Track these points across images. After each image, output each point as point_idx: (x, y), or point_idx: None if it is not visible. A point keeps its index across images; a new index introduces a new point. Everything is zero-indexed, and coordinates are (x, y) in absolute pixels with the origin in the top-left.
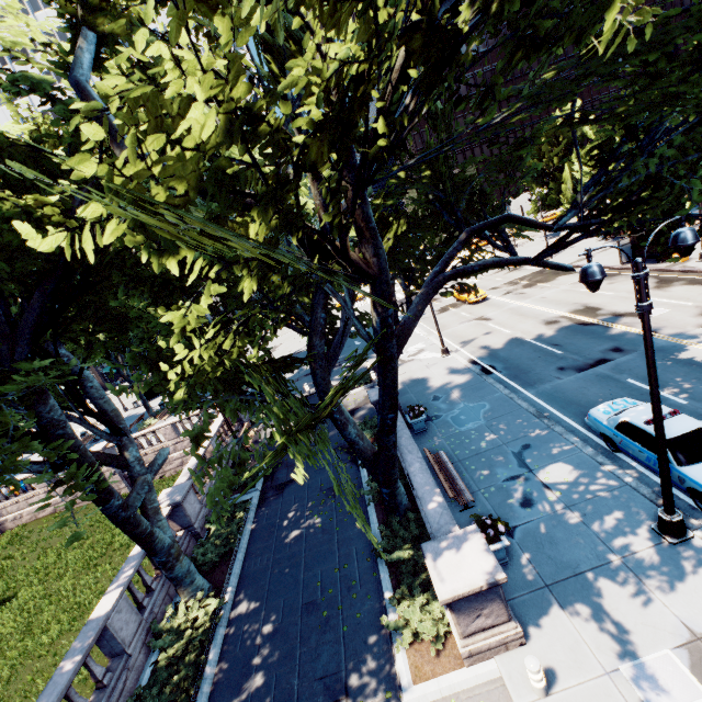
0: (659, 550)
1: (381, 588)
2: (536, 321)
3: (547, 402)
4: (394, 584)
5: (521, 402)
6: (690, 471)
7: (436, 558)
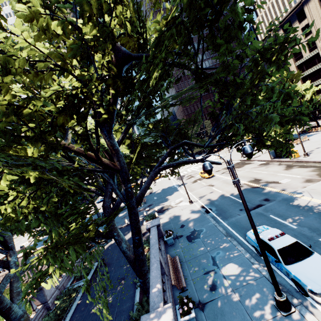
0: (277, 320)
1: None
2: (233, 186)
3: (232, 227)
4: None
5: (220, 227)
6: (290, 268)
7: None
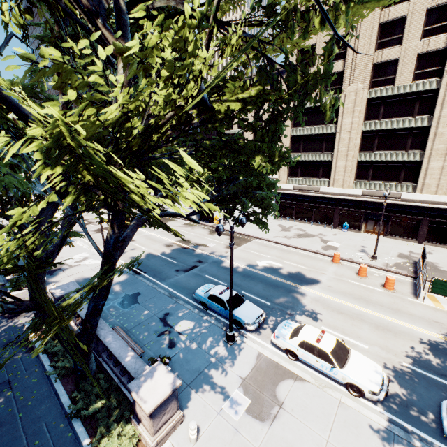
0: (228, 349)
1: (78, 442)
2: (161, 244)
3: (173, 288)
4: (90, 432)
5: (160, 289)
6: (235, 312)
7: (140, 389)
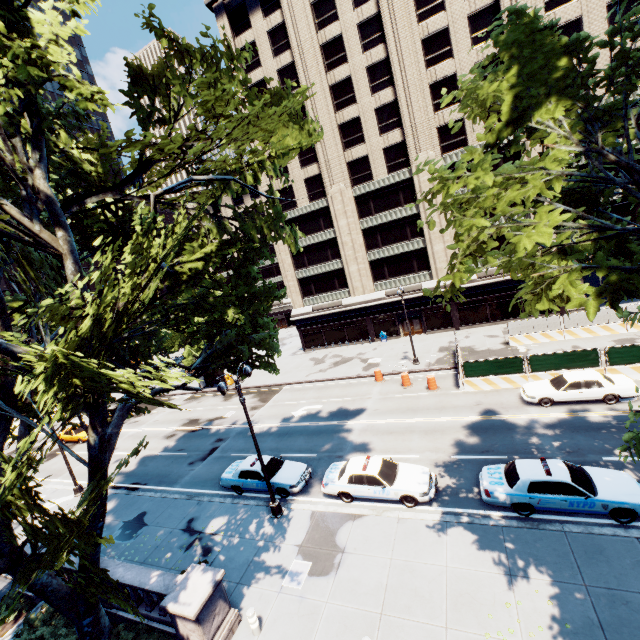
0: (277, 524)
1: None
2: (159, 438)
3: (192, 487)
4: None
5: (174, 495)
6: (274, 479)
7: (177, 600)
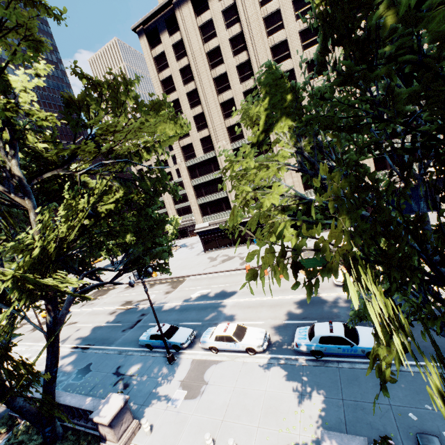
0: (170, 368)
1: None
2: (105, 315)
3: (122, 346)
4: None
5: (110, 351)
6: (171, 339)
7: (99, 414)
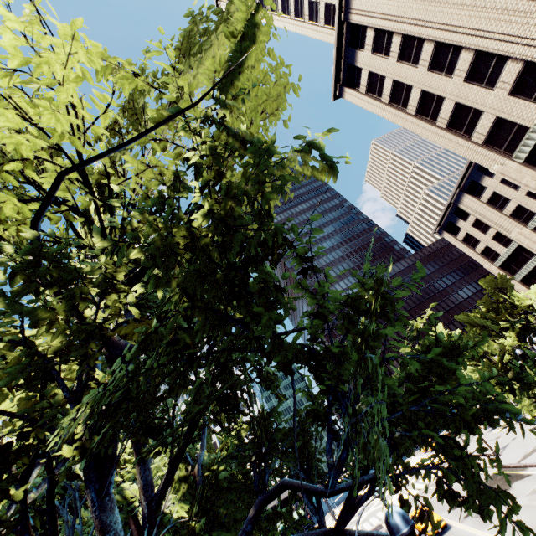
0: None
1: None
2: None
3: None
4: None
5: None
6: None
7: None
